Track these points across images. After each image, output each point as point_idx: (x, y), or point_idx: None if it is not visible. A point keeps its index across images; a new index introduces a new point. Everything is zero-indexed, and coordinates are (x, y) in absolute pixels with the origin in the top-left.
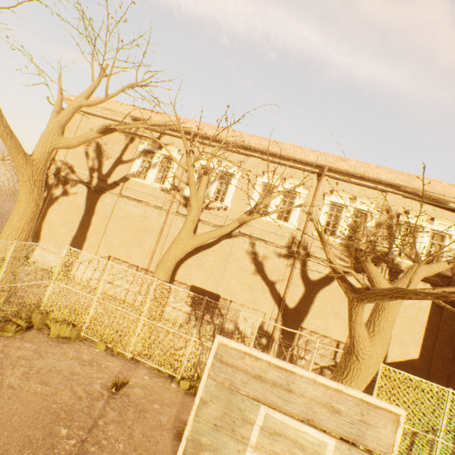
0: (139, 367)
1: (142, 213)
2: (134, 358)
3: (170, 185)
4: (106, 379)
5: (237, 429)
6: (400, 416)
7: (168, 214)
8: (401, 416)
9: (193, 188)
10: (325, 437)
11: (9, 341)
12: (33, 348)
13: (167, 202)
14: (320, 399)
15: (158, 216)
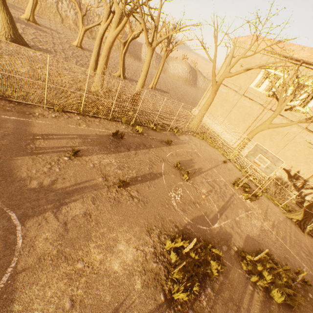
0: (230, 163)
1: (250, 106)
2: (229, 160)
3: (272, 93)
4: (221, 159)
5: (254, 156)
6: (283, 162)
7: (264, 109)
8: (284, 162)
9: (279, 102)
10: (268, 161)
11: (200, 140)
12: (204, 144)
13: (266, 102)
14: (270, 156)
15: (258, 109)
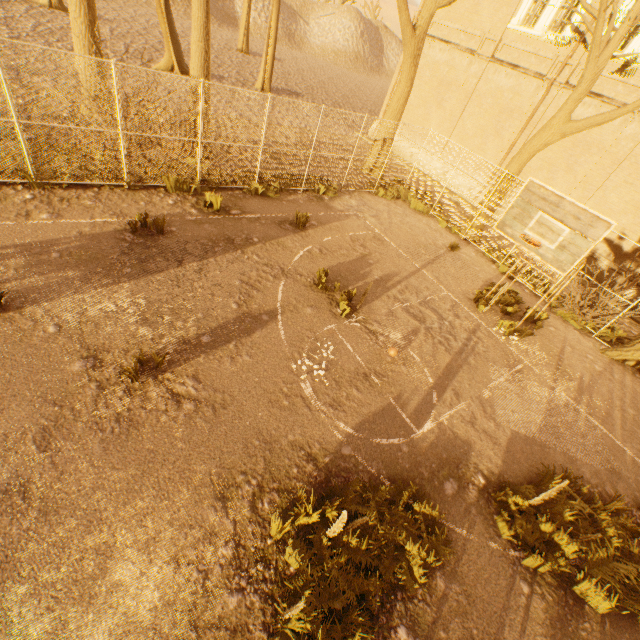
0: (468, 247)
1: (513, 87)
2: (465, 241)
3: (571, 33)
4: (445, 243)
5: (523, 220)
6: (612, 226)
7: (551, 87)
8: (612, 225)
9: (593, 48)
10: (565, 228)
11: (389, 203)
12: (401, 210)
13: (556, 66)
14: (571, 213)
15: (535, 91)
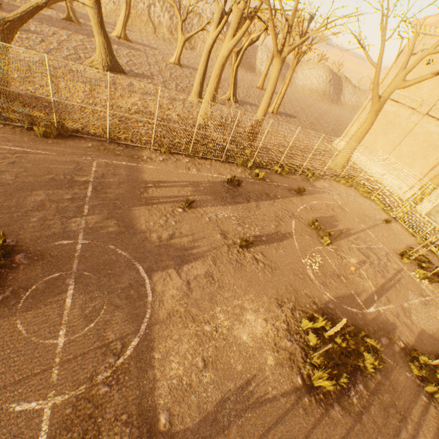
0: (396, 223)
1: None
2: (394, 219)
3: None
4: (381, 217)
5: None
6: None
7: None
8: None
9: None
10: None
11: (346, 188)
12: (353, 194)
13: None
14: None
15: None
